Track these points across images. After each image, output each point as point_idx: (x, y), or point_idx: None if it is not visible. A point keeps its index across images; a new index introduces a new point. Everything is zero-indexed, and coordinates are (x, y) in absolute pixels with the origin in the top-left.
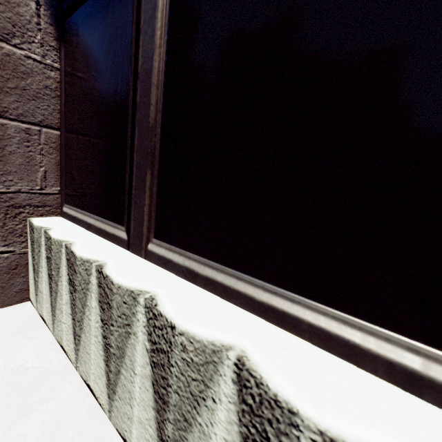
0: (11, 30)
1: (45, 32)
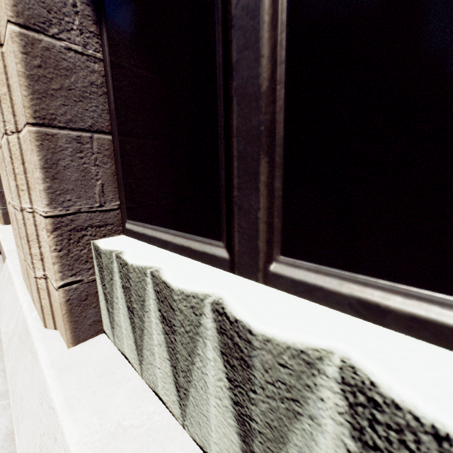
0: (47, 17)
1: (82, 15)
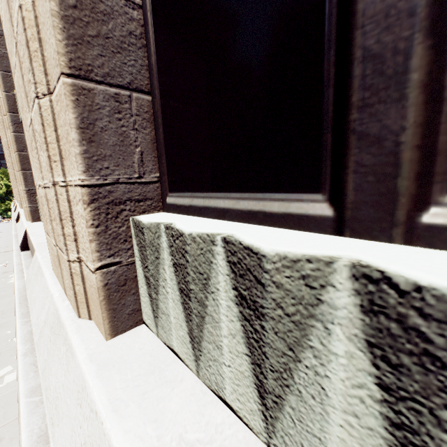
0: None
1: None
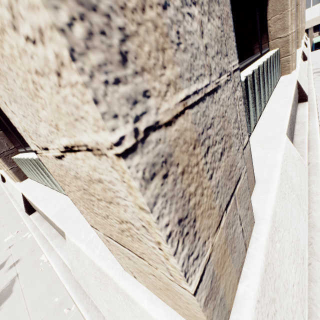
0: None
1: None
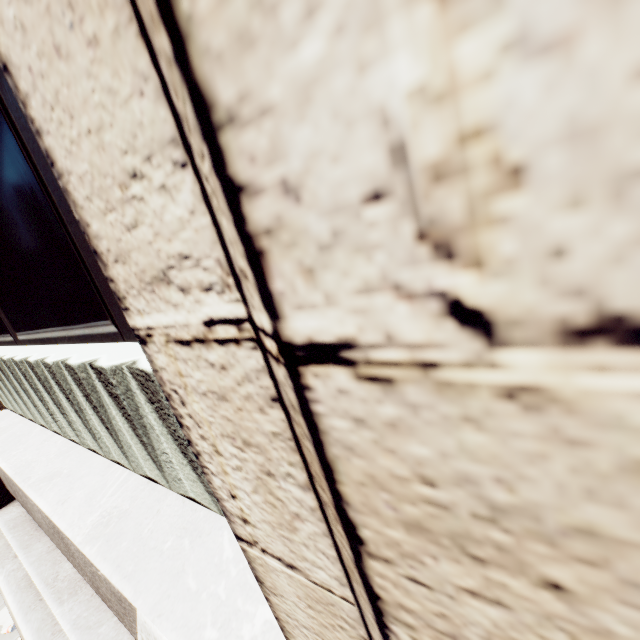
0: None
1: None
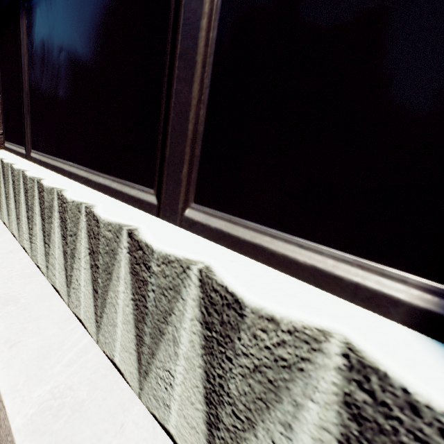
0: None
1: None
